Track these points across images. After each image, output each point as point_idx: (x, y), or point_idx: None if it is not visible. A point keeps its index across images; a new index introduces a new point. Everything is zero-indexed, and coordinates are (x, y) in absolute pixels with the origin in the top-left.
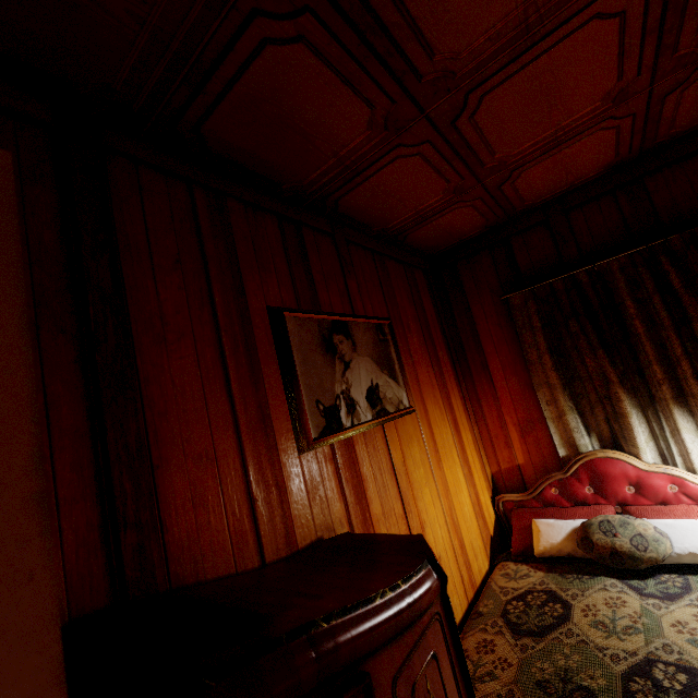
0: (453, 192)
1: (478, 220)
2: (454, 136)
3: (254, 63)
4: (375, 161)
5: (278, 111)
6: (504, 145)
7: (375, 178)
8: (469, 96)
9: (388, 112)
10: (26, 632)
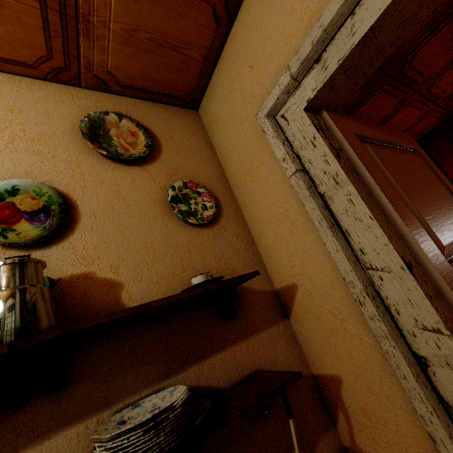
0: (423, 114)
1: (435, 122)
2: (427, 94)
3: (366, 103)
4: (393, 115)
5: (366, 112)
6: (450, 88)
7: (390, 121)
8: (436, 80)
9: (403, 98)
10: (448, 181)
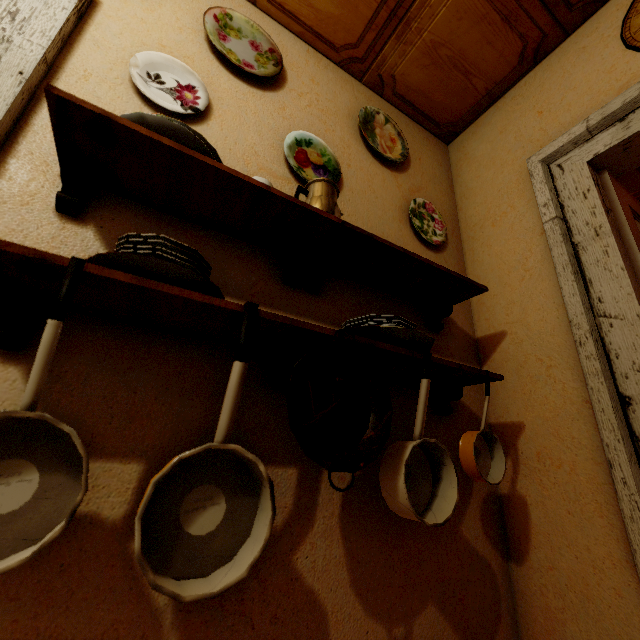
0: None
1: None
2: None
3: None
4: None
5: None
6: None
7: None
8: None
9: None
10: None
